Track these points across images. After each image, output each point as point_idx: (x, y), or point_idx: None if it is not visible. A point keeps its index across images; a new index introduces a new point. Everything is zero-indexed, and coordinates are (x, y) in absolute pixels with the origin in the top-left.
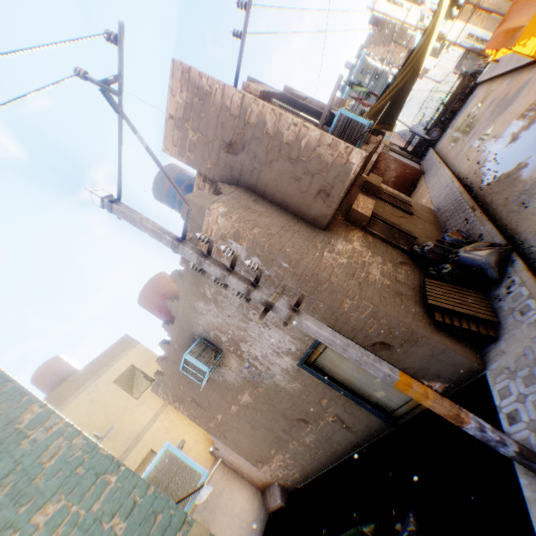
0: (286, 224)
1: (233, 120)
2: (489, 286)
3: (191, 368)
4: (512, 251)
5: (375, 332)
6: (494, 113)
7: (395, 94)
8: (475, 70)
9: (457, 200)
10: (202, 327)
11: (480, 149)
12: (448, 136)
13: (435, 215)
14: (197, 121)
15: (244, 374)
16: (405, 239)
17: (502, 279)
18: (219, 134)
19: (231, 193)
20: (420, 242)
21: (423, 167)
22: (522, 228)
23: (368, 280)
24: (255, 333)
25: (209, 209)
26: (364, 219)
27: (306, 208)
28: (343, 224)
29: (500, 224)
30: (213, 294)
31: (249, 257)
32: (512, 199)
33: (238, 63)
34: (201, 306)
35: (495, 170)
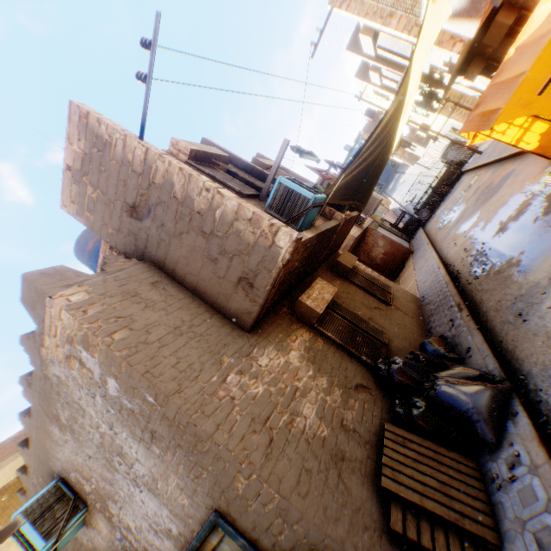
0: (187, 323)
1: (136, 177)
2: (482, 449)
3: (24, 536)
4: (513, 394)
5: (287, 540)
6: (480, 199)
7: (364, 169)
8: (460, 159)
9: (443, 291)
10: (61, 462)
11: (467, 235)
12: (437, 218)
13: (420, 305)
14: (97, 174)
15: (117, 546)
16: (371, 346)
17: (502, 443)
18: (121, 193)
19: (119, 271)
20: (393, 347)
21: (413, 245)
22: (523, 352)
23: (289, 429)
24: (123, 490)
25: (53, 297)
26: (314, 316)
27: (224, 298)
28: (285, 321)
29: (493, 337)
30: (69, 419)
31: (105, 376)
32: (506, 305)
33: (143, 110)
34: (57, 433)
35: (483, 262)
